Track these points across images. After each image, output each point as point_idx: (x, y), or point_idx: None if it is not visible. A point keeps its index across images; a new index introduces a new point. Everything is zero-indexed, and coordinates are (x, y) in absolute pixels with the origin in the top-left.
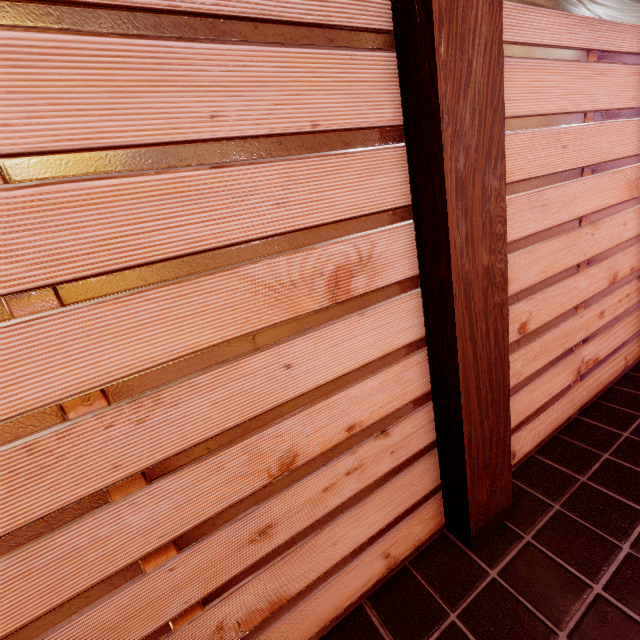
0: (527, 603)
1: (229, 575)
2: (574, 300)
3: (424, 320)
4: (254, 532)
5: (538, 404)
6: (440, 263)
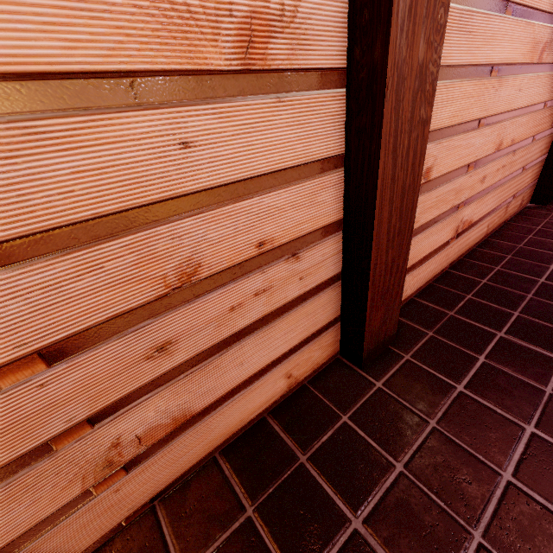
0: (406, 403)
1: (123, 392)
2: (469, 157)
3: (345, 132)
4: (150, 348)
5: (424, 253)
6: (376, 42)
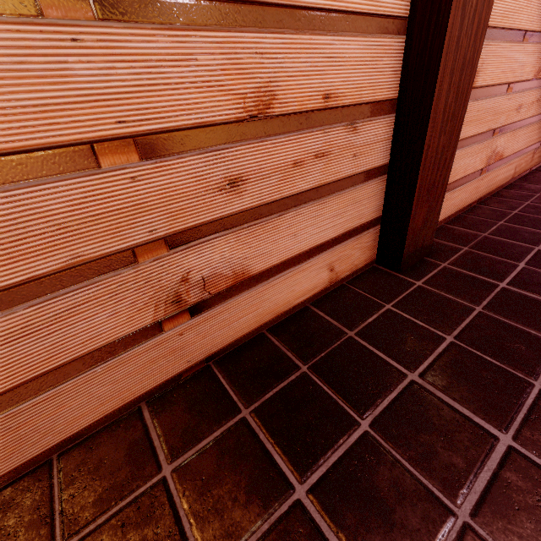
0: (448, 295)
1: (197, 220)
2: (510, 75)
3: None
4: (224, 178)
5: (459, 176)
6: None
